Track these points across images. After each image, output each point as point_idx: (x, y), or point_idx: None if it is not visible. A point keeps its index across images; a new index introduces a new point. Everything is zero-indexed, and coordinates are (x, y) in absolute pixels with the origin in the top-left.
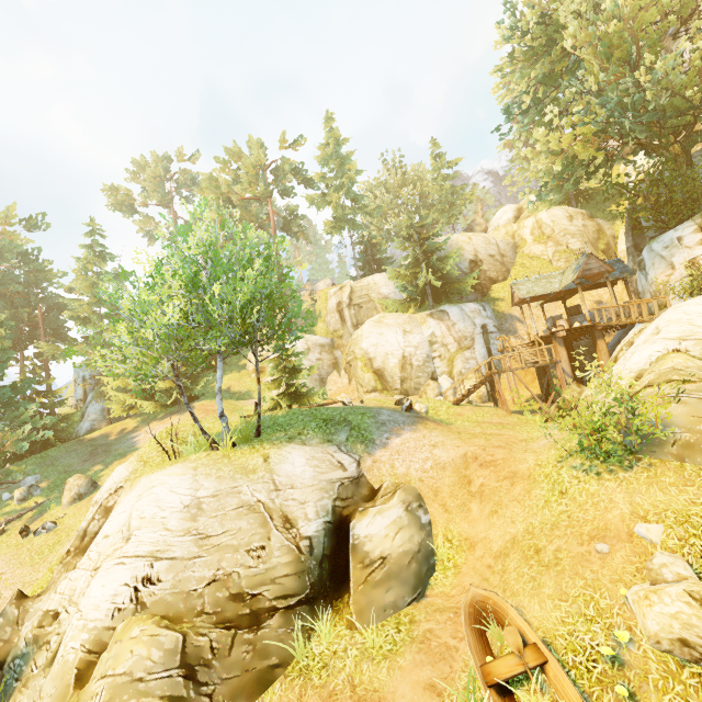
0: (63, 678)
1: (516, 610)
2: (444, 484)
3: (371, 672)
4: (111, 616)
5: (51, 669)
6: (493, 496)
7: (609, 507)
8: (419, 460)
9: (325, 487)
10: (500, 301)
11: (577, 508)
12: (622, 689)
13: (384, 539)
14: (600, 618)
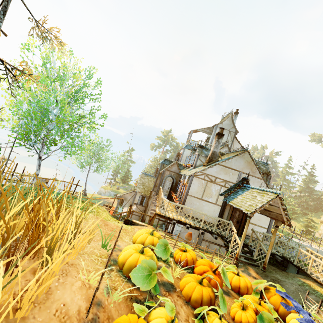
0: None
1: None
2: None
3: None
4: None
5: None
6: None
7: None
8: None
9: None
10: None
11: None
12: None
13: None
14: None
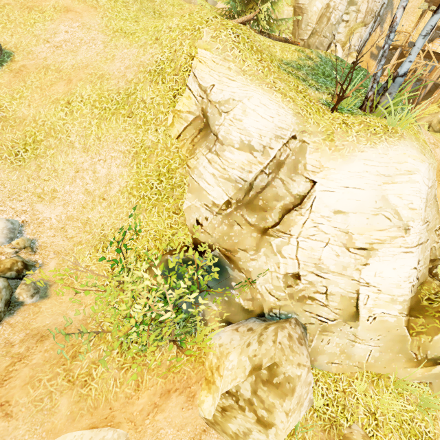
0: (389, 331)
1: None
2: None
3: None
4: (411, 292)
5: (358, 323)
6: None
7: None
8: None
9: None
10: None
11: None
12: None
13: None
14: None
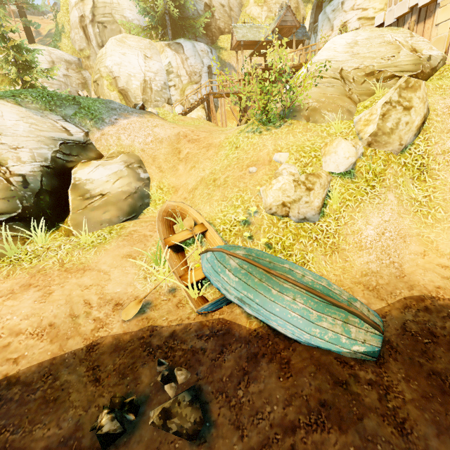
0: None
1: (194, 209)
2: (161, 153)
3: (80, 255)
4: None
5: None
6: (193, 158)
7: (262, 149)
8: (142, 136)
9: (44, 141)
10: (224, 50)
11: (244, 153)
12: (246, 234)
13: (105, 182)
14: (243, 205)
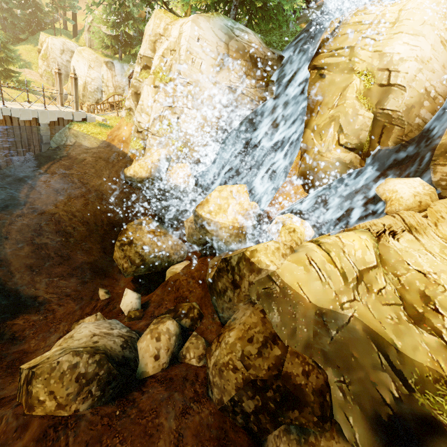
0: None
1: None
2: None
3: None
4: None
5: None
6: None
7: None
8: None
9: None
10: None
11: None
12: None
13: None
14: None
